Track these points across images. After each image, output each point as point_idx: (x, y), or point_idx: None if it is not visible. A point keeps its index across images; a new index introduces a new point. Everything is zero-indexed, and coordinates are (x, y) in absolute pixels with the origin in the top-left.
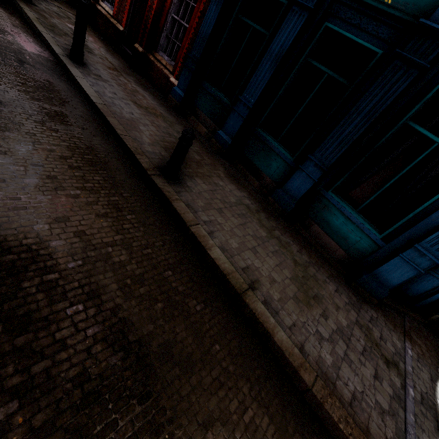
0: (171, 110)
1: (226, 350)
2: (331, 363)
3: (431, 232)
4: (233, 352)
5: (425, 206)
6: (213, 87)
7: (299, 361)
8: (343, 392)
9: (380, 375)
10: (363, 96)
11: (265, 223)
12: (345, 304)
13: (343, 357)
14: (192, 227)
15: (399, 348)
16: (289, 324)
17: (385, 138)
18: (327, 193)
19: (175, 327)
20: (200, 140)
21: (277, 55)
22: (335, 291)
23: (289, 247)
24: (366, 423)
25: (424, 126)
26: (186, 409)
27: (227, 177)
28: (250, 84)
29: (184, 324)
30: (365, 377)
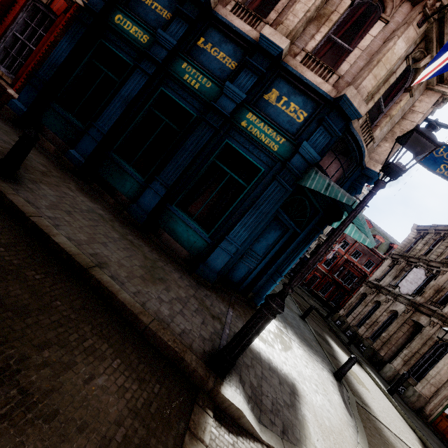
0: (8, 121)
1: (69, 305)
2: (168, 314)
3: (233, 228)
4: (76, 307)
5: (229, 212)
6: (65, 110)
7: (139, 310)
8: (176, 328)
9: (206, 322)
10: (188, 139)
11: (118, 229)
12: (186, 286)
13: (179, 312)
14: (33, 217)
15: (224, 311)
16: (134, 291)
17: (204, 169)
18: (172, 206)
19: (8, 286)
20: (47, 156)
21: (127, 98)
22: (179, 278)
23: (141, 247)
24: (190, 344)
25: (224, 164)
26: (20, 337)
27: (79, 190)
28: (103, 115)
29: (20, 285)
30: (194, 323)
